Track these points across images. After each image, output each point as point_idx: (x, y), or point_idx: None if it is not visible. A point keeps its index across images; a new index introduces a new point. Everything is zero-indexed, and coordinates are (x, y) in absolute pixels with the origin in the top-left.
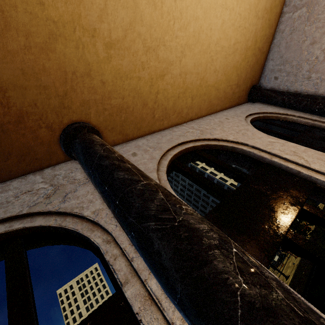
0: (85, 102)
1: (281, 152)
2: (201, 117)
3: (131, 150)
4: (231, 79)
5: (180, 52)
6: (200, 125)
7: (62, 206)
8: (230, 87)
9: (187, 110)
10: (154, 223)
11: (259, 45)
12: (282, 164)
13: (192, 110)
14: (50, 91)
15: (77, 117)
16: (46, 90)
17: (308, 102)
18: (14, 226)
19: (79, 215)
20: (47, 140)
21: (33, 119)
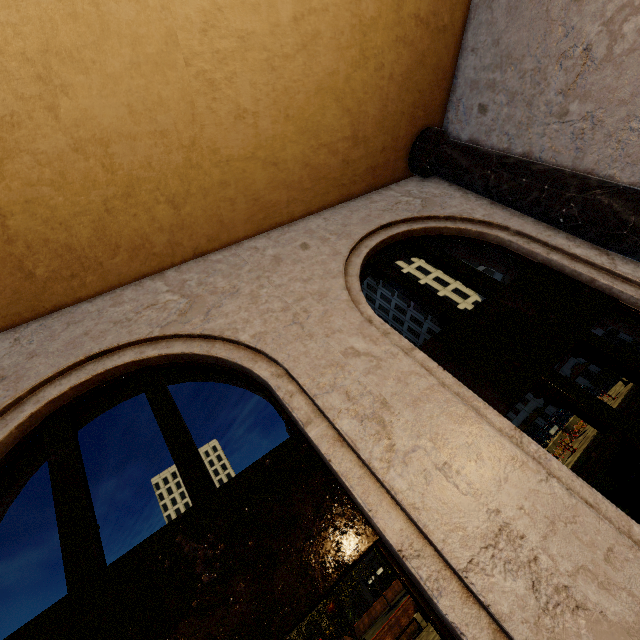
0: None
1: (342, 404)
2: (236, 240)
3: None
4: (324, 127)
5: (32, 79)
6: (209, 276)
7: None
8: (326, 148)
9: (169, 235)
10: None
11: (417, 9)
12: (322, 453)
13: (191, 231)
14: None
15: None
16: None
17: (543, 196)
18: None
19: None
20: None
21: None
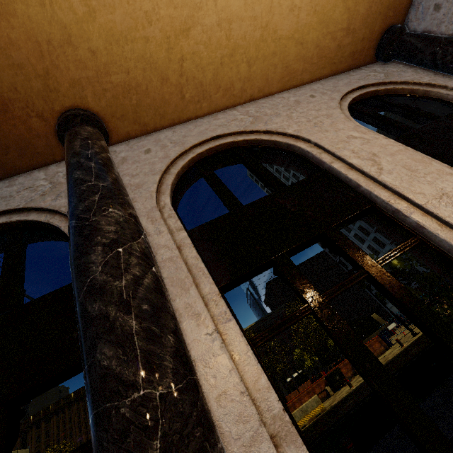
0: (76, 82)
1: (350, 154)
2: (271, 94)
3: (147, 145)
4: (333, 20)
5: None
6: (261, 109)
7: (53, 204)
8: (330, 35)
9: (242, 84)
10: (75, 221)
11: None
12: (341, 173)
13: (252, 83)
14: (27, 70)
15: (71, 102)
16: (23, 69)
17: None
18: (13, 218)
19: (64, 213)
20: (44, 132)
21: (19, 106)
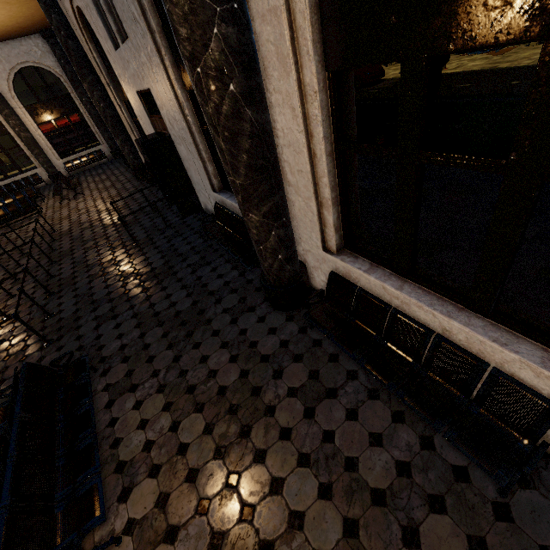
0: None
1: None
2: None
3: None
4: None
5: None
6: None
7: None
8: None
9: None
10: None
11: None
12: None
13: None
14: None
15: None
16: None
17: None
18: None
19: None
20: None
21: None
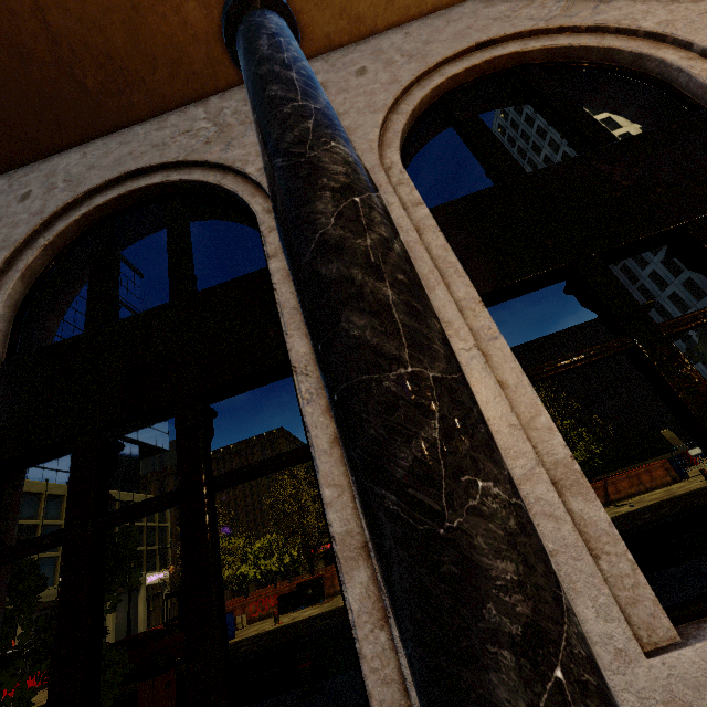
0: None
1: None
2: None
3: (359, 61)
4: None
5: None
6: None
7: (223, 157)
8: None
9: None
10: (282, 159)
11: None
12: None
13: None
14: None
15: None
16: None
17: None
18: (172, 176)
19: (241, 171)
20: (203, 32)
21: None
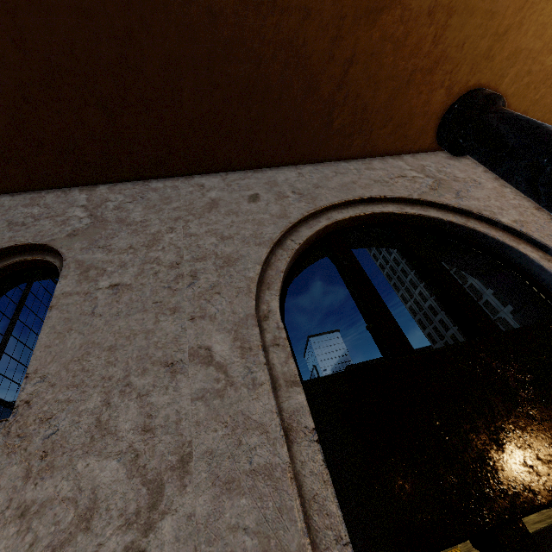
0: (515, 53)
1: None
2: None
3: None
4: None
5: None
6: None
7: (462, 204)
8: None
9: None
10: None
11: None
12: None
13: None
14: (492, 23)
15: (488, 78)
16: (491, 20)
17: None
18: (406, 209)
19: (493, 219)
20: (433, 111)
21: (445, 69)
